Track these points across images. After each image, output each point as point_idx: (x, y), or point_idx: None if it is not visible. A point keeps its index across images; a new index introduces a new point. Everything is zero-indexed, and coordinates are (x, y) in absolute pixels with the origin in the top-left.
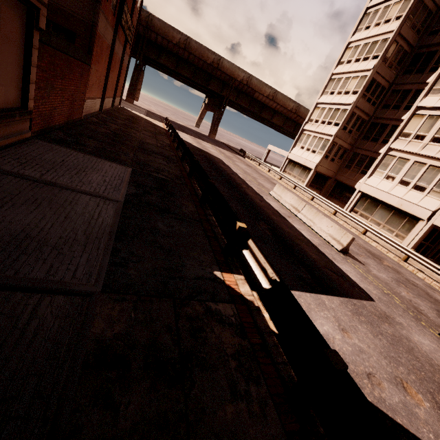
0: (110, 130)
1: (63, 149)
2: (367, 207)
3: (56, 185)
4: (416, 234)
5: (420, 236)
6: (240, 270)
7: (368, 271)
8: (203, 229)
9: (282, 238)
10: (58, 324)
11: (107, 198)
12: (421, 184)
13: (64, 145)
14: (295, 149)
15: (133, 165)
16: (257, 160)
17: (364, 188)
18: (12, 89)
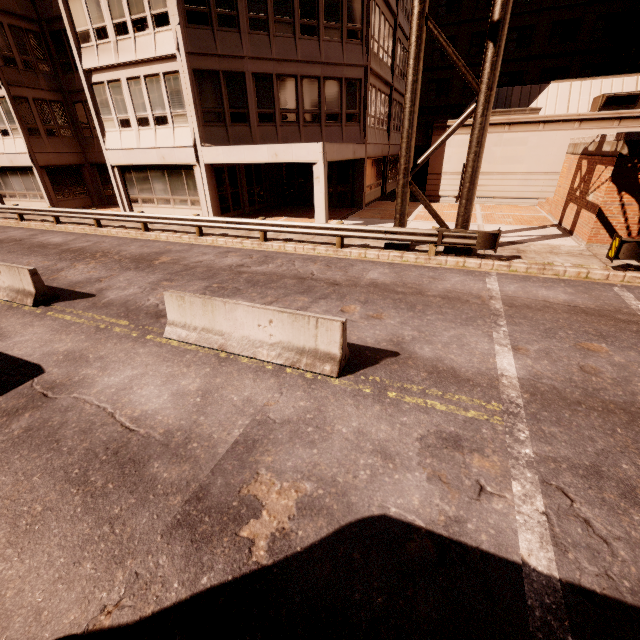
0: None
1: None
2: (141, 186)
3: None
4: (203, 188)
5: (208, 189)
6: None
7: (93, 305)
8: None
9: None
10: None
11: None
12: (158, 113)
13: None
14: None
15: None
16: None
17: (113, 158)
18: None
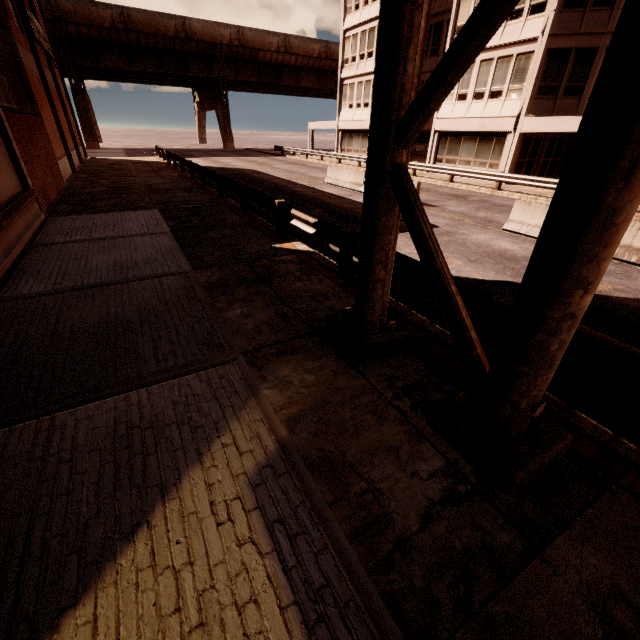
0: (105, 187)
1: (83, 216)
2: (450, 149)
3: (107, 238)
4: (508, 153)
5: (512, 154)
6: (296, 240)
7: (442, 210)
8: (253, 227)
9: (341, 213)
10: (179, 283)
11: (155, 233)
12: (495, 89)
13: (80, 214)
14: (343, 113)
15: (156, 207)
16: (302, 151)
17: (439, 125)
18: (10, 172)
